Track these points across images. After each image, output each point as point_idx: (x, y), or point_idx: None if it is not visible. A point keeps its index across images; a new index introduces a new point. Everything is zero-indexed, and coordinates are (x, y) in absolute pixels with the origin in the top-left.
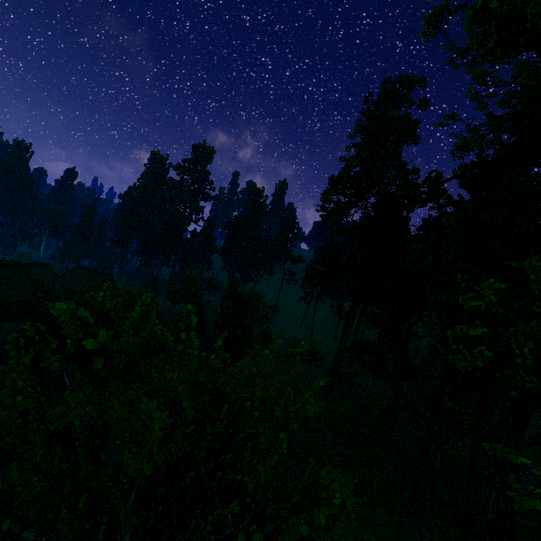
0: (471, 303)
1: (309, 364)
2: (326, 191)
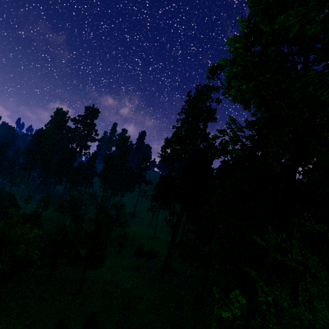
0: (223, 313)
1: (150, 260)
2: (163, 147)
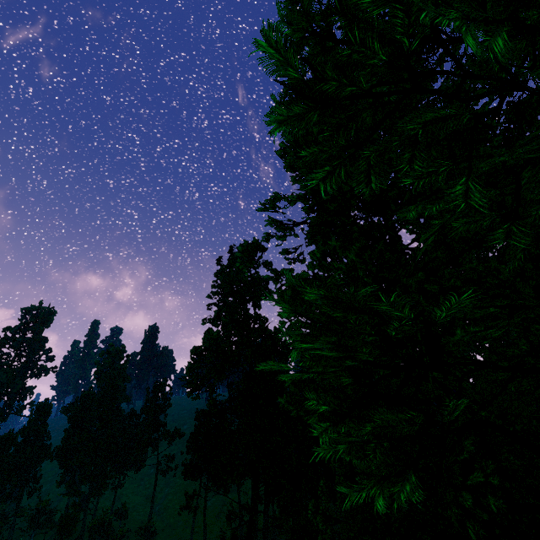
0: None
1: None
2: (189, 367)
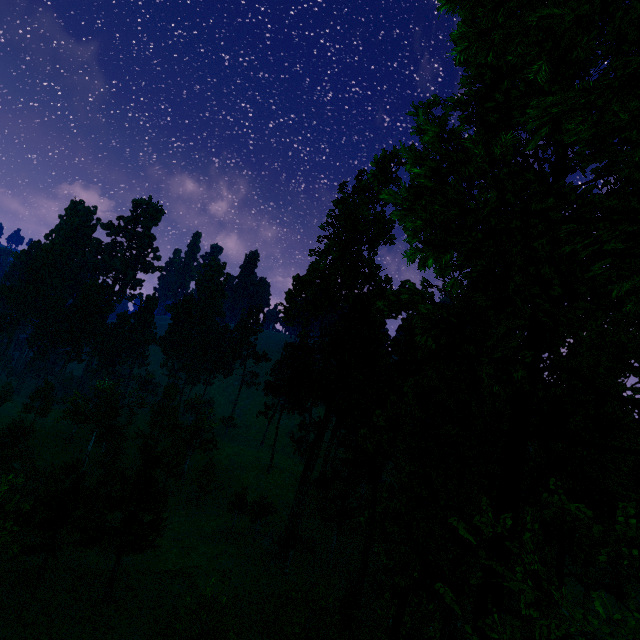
0: None
1: (259, 520)
2: (289, 293)
